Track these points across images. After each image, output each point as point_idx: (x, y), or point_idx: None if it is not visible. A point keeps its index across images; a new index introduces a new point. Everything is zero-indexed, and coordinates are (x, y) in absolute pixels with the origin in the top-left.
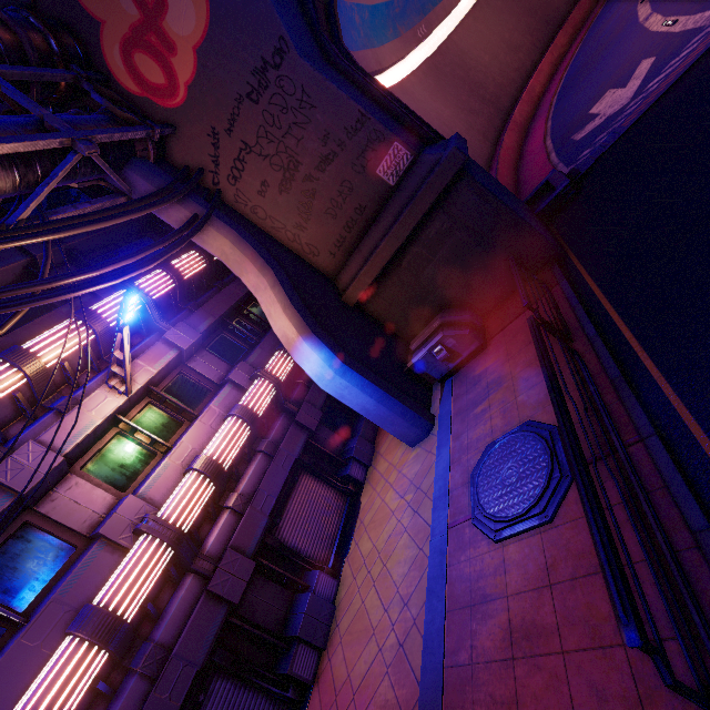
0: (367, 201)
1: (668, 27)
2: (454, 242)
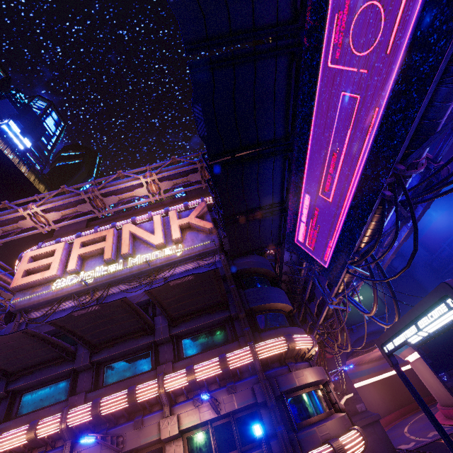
0: (351, 410)
1: (417, 438)
2: (373, 437)
